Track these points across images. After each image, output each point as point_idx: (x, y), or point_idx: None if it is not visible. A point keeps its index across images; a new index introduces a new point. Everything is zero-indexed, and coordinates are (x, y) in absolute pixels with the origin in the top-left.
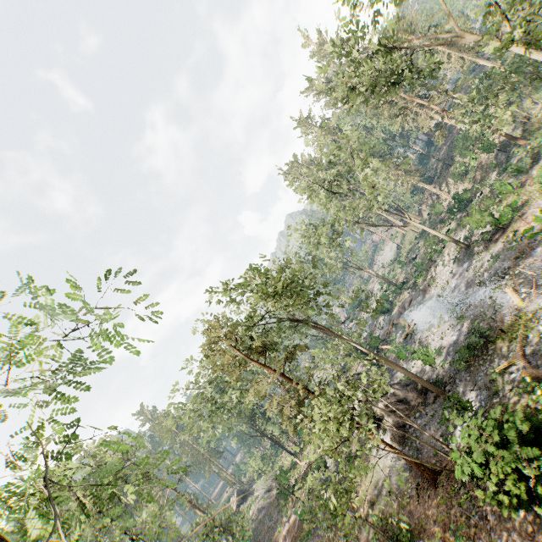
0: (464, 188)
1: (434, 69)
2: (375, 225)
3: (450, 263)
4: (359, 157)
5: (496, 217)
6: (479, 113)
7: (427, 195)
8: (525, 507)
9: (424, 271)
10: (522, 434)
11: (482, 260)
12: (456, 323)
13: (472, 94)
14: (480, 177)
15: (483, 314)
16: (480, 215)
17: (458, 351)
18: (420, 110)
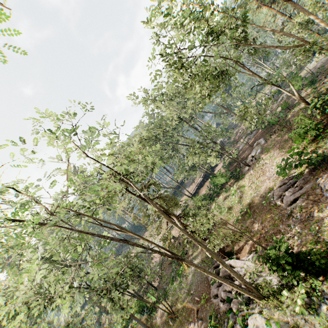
0: None
1: None
2: None
3: None
4: None
5: None
6: None
7: None
8: None
9: None
10: None
11: None
12: None
13: None
14: None
15: None
16: None
17: None
18: None
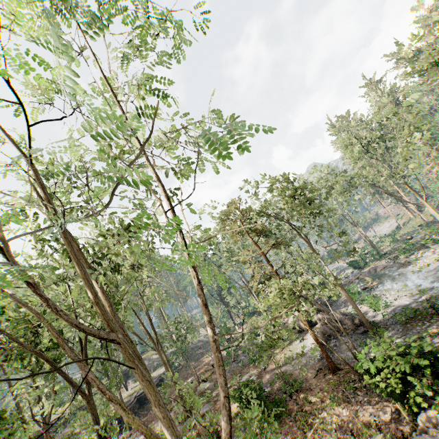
0: None
1: None
2: (389, 193)
3: None
4: (409, 128)
5: None
6: None
7: None
8: (395, 397)
9: (411, 251)
10: (422, 355)
11: None
12: (415, 294)
13: None
14: None
15: None
16: None
17: (405, 308)
18: None
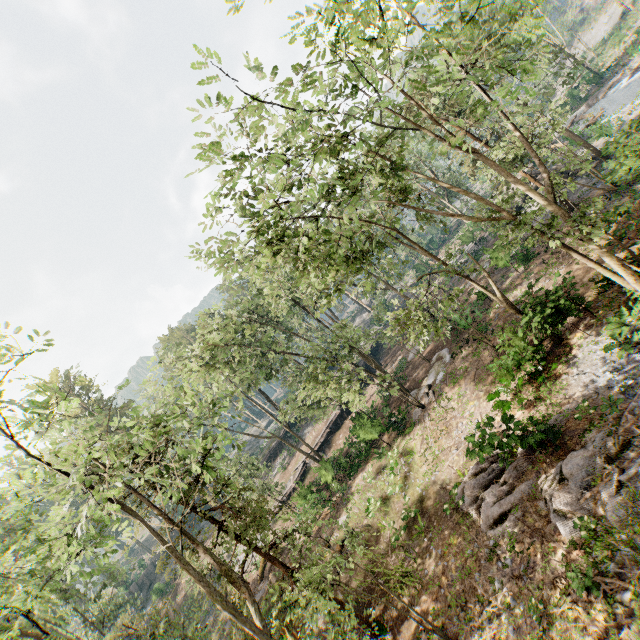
0: None
1: None
2: None
3: None
4: None
5: None
6: None
7: None
8: (637, 172)
9: None
10: None
11: None
12: None
13: None
14: None
15: None
16: None
17: None
18: None
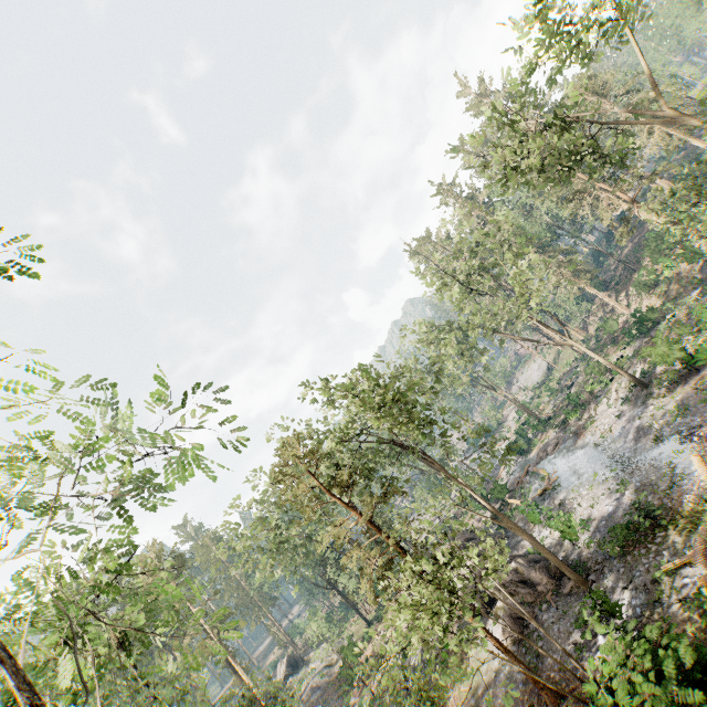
0: (650, 303)
1: (626, 154)
2: (521, 338)
3: (618, 404)
4: (511, 249)
5: (690, 352)
6: (682, 212)
7: (597, 304)
8: None
9: (580, 407)
10: (685, 673)
11: (662, 408)
12: (615, 490)
13: (676, 187)
14: (674, 293)
15: (655, 484)
16: (667, 347)
17: (612, 529)
18: (602, 194)
